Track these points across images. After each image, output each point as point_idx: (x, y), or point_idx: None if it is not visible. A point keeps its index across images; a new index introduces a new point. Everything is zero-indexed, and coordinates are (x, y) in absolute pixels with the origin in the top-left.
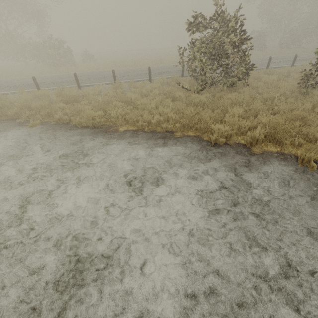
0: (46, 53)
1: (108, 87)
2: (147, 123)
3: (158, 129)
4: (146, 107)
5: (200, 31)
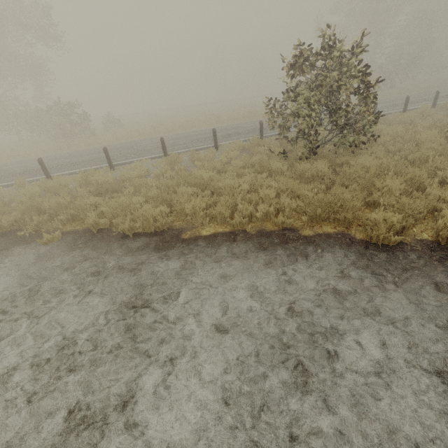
0: (52, 122)
1: (156, 163)
2: (247, 219)
3: (268, 226)
4: (236, 190)
5: (304, 72)
